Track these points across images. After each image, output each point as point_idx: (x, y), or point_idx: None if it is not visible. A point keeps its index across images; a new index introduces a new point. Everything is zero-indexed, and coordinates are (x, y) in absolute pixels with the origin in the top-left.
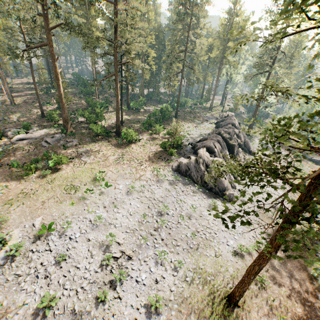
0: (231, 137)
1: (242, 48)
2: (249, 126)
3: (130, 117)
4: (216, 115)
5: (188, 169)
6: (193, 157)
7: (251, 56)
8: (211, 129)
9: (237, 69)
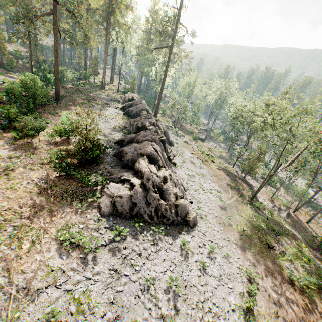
0: (157, 130)
1: (133, 7)
2: (156, 111)
3: None
4: (114, 96)
5: (133, 205)
6: (137, 181)
7: (152, 20)
8: (122, 118)
9: (131, 36)
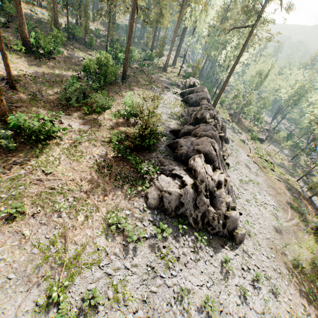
0: (216, 124)
1: None
2: (215, 101)
3: (33, 69)
4: (174, 79)
5: (179, 204)
6: (189, 180)
7: None
8: (180, 105)
9: (206, 14)
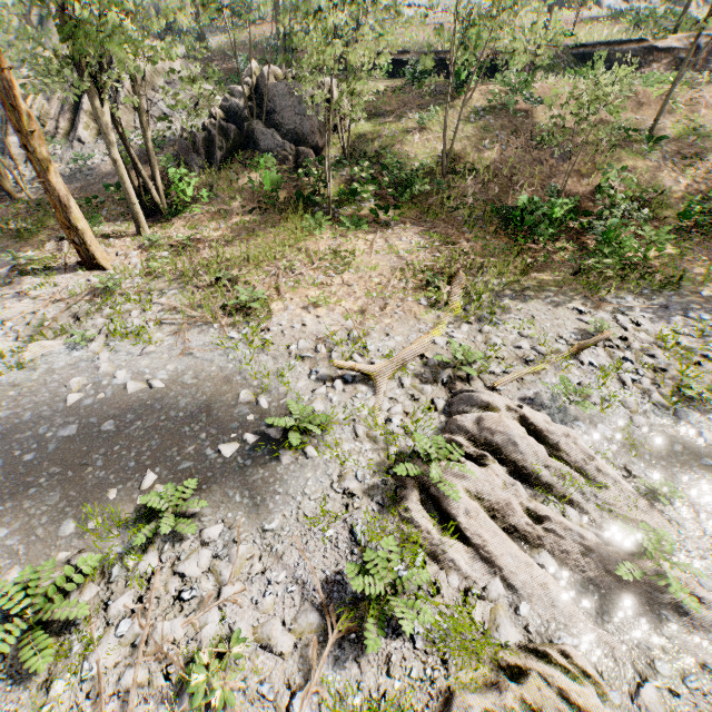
0: None
1: None
2: None
3: None
4: None
5: None
6: None
7: None
8: None
9: None
